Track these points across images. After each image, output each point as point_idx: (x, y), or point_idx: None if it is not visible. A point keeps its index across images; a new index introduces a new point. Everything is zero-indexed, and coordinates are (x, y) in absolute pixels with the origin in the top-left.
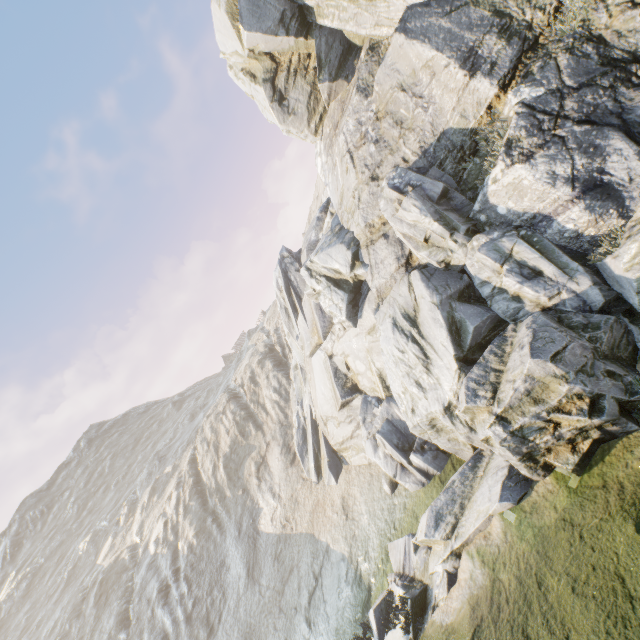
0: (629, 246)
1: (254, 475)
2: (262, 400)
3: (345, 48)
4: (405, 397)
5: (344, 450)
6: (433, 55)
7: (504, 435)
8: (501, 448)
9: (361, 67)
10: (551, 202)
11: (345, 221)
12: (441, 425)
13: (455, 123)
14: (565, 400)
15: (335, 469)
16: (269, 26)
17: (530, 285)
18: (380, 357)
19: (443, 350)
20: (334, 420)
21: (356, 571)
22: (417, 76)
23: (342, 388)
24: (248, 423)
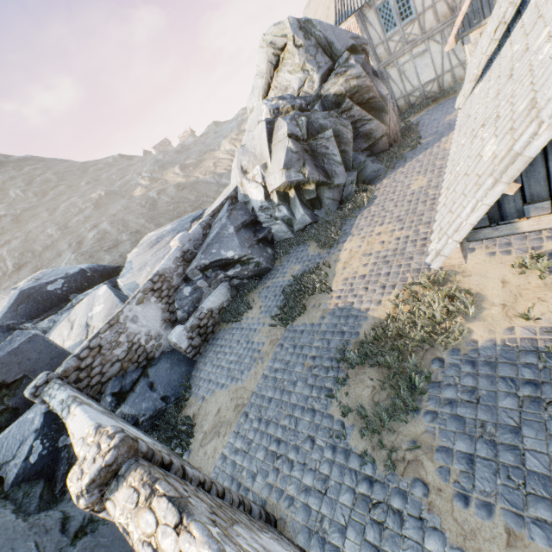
0: None
1: None
2: None
3: None
4: None
5: None
6: None
7: None
8: None
9: None
10: None
11: None
12: None
13: None
14: None
15: None
16: None
17: None
18: None
19: None
20: None
21: None
22: None
23: None
24: None
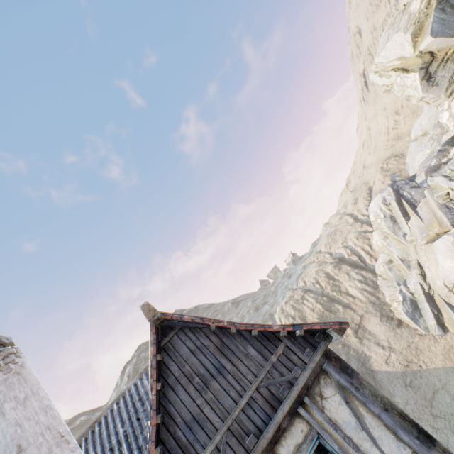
0: None
1: (352, 335)
2: (344, 289)
3: None
4: None
5: None
6: None
7: None
8: None
9: None
10: None
11: None
12: None
13: None
14: None
15: None
16: (448, 33)
17: None
18: None
19: None
20: None
21: None
22: None
23: None
24: (333, 304)
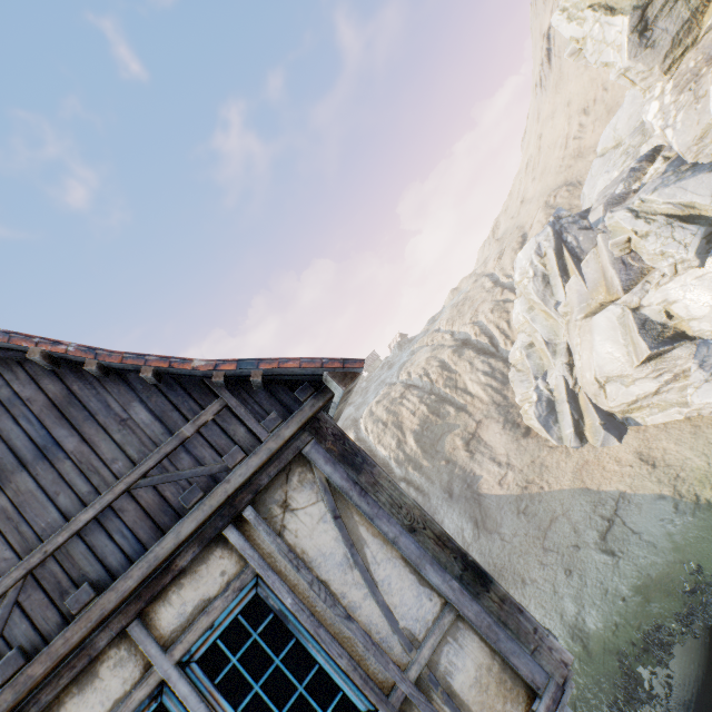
0: None
1: (462, 448)
2: (462, 385)
3: None
4: None
5: (634, 410)
6: None
7: None
8: None
9: None
10: None
11: (706, 155)
12: None
13: None
14: None
15: (615, 430)
16: None
17: None
18: None
19: None
20: (622, 379)
21: (696, 502)
22: None
23: (653, 339)
24: (443, 405)
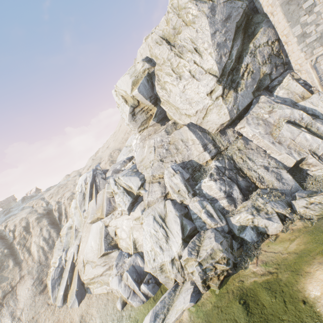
0: (237, 216)
1: None
2: (29, 244)
3: (165, 116)
4: (151, 253)
5: (92, 283)
6: (195, 139)
7: (200, 270)
8: (198, 276)
9: (169, 125)
10: (218, 195)
11: (141, 169)
12: (165, 268)
13: (196, 159)
14: (220, 259)
15: (80, 296)
16: (146, 96)
17: (210, 219)
18: (137, 232)
19: (177, 234)
20: (93, 263)
21: None
22: (188, 140)
23: (108, 244)
24: (8, 259)
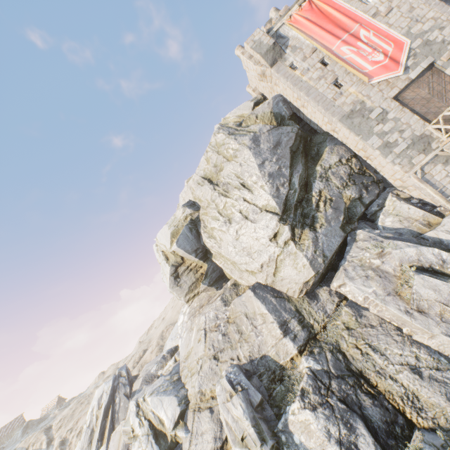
0: None
1: None
2: None
3: (221, 274)
4: None
5: None
6: (266, 312)
7: None
8: None
9: (227, 289)
10: None
11: (184, 374)
12: None
13: (272, 354)
14: None
15: None
16: (189, 249)
17: None
18: None
19: None
20: None
21: None
22: (256, 315)
23: None
24: None
